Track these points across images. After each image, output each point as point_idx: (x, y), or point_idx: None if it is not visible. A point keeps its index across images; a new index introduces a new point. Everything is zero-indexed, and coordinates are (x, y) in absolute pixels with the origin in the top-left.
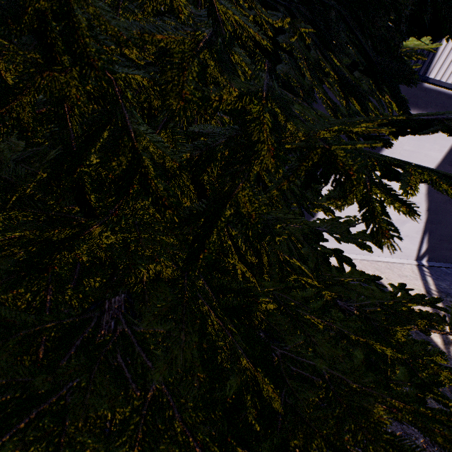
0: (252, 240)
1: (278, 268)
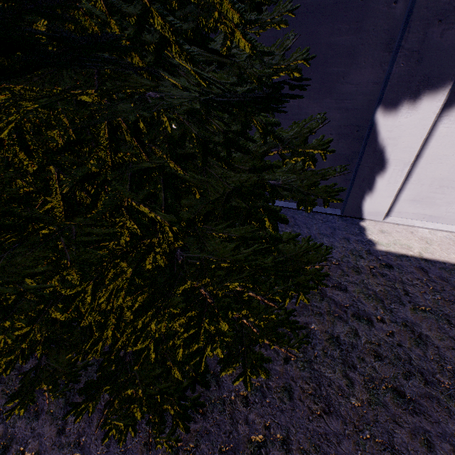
0: (87, 186)
1: (109, 211)
